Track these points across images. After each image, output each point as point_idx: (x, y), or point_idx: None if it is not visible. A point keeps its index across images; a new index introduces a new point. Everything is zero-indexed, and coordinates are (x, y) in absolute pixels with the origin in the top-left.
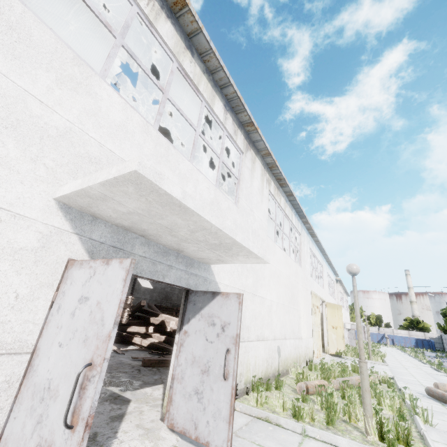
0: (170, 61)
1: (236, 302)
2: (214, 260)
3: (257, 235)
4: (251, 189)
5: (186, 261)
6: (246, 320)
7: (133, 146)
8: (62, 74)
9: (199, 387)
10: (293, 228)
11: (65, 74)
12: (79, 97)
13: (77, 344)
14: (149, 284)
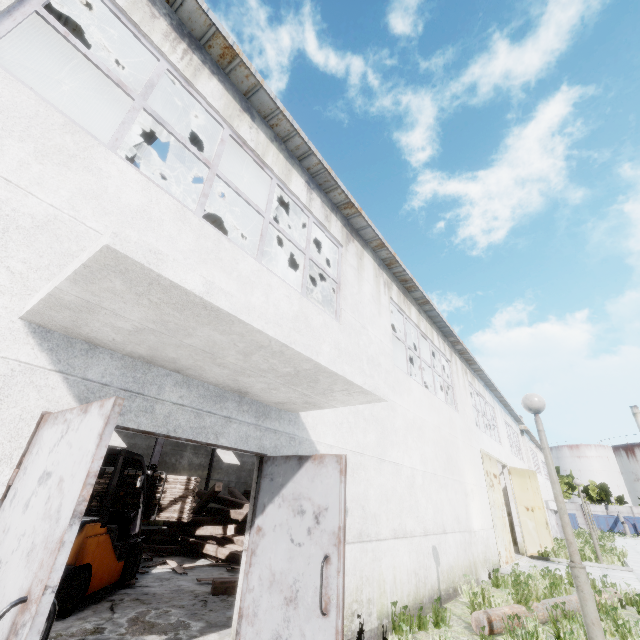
0: (220, 127)
1: (335, 471)
2: (300, 405)
3: (376, 364)
4: (360, 296)
5: (255, 409)
6: (371, 503)
7: (161, 239)
8: (45, 144)
9: (282, 632)
10: (437, 352)
11: (50, 144)
12: (71, 174)
13: (18, 561)
14: (235, 458)
